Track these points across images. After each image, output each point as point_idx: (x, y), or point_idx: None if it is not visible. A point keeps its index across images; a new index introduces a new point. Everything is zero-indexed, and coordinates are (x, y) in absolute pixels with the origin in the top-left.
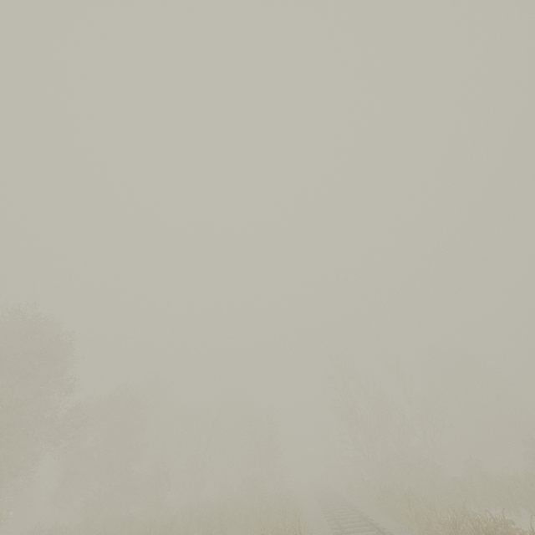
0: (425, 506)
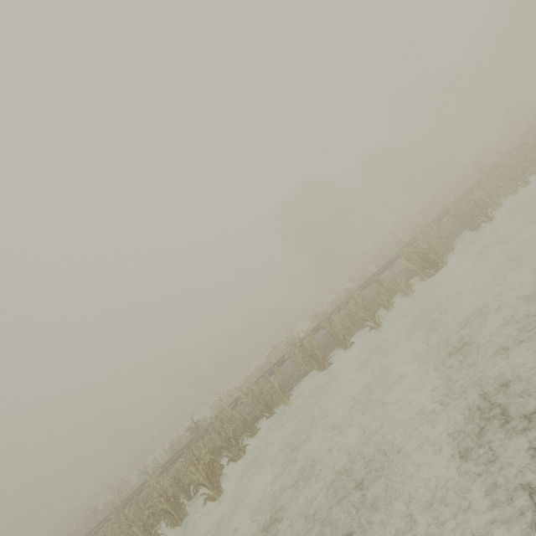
0: None
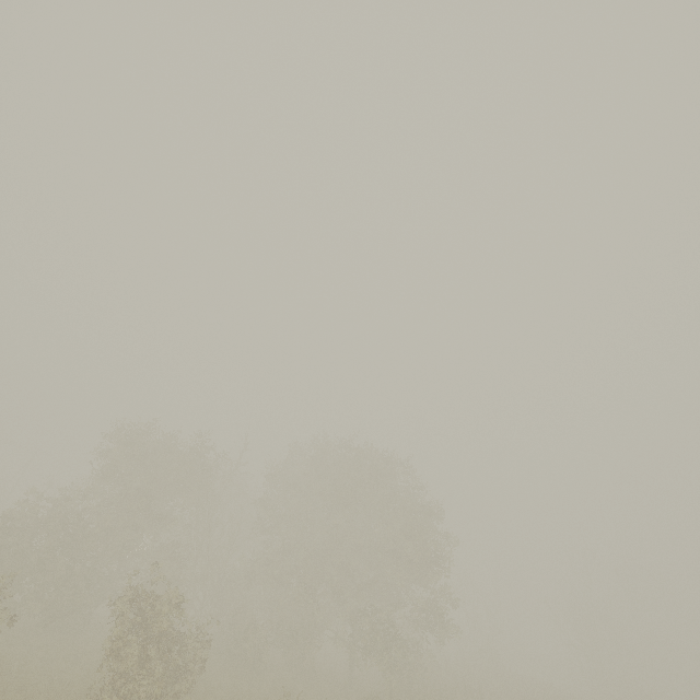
0: None
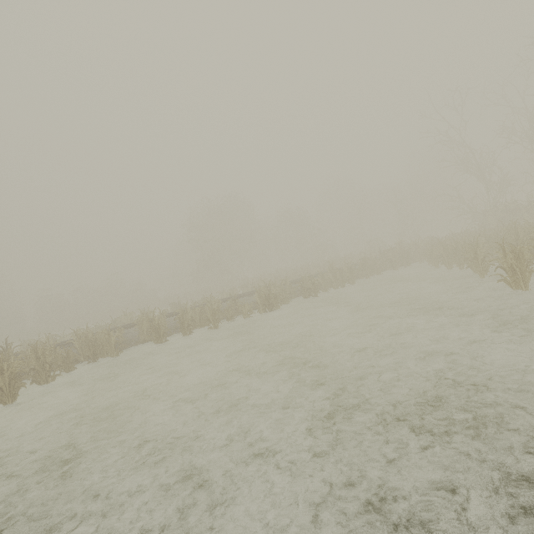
0: (364, 264)
